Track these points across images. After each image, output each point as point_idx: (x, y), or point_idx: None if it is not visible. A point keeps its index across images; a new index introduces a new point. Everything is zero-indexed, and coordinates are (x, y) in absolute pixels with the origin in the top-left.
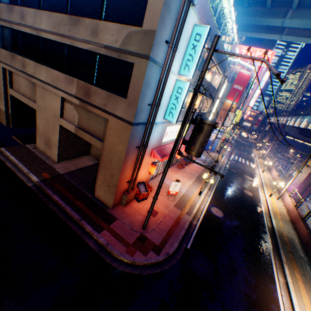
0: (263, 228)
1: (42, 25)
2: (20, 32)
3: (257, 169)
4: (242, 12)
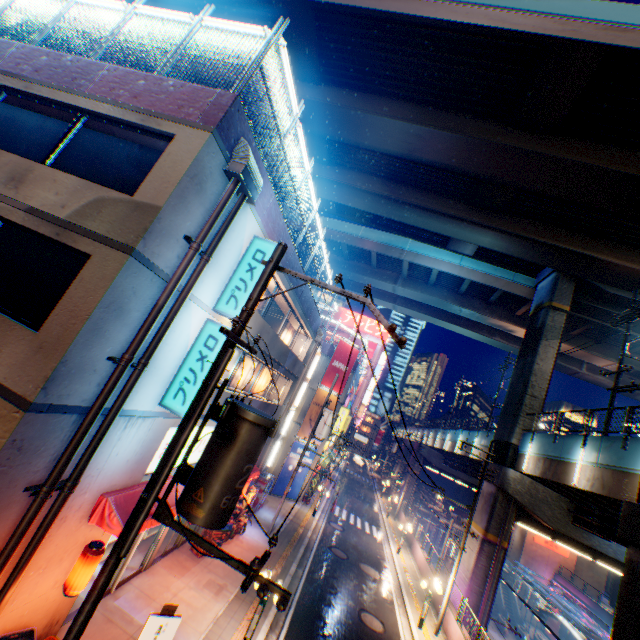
0: None
1: None
2: None
3: (388, 544)
4: (342, 263)
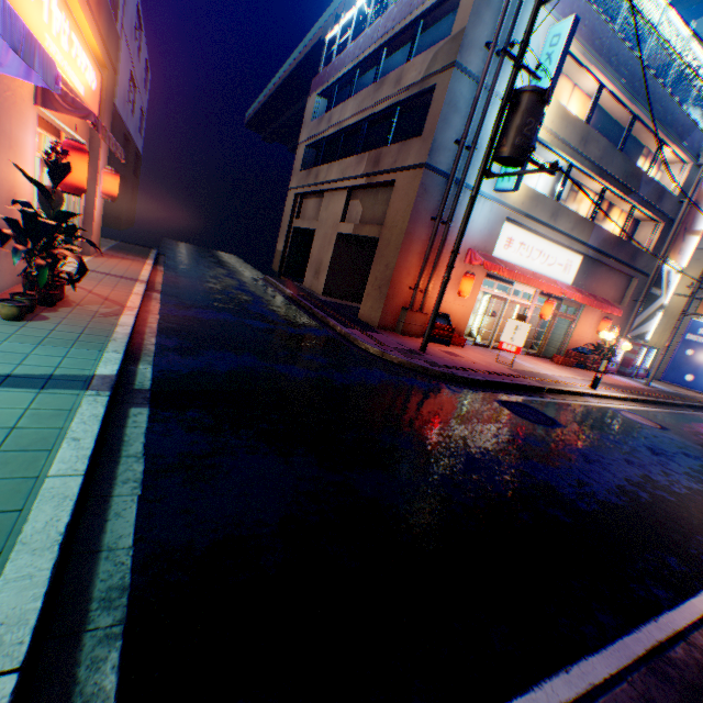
0: None
1: (345, 116)
2: (323, 141)
3: None
4: None
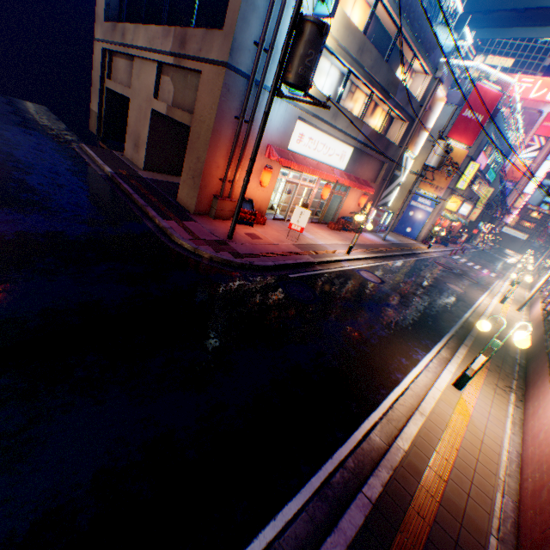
0: (453, 317)
1: None
2: None
3: (502, 282)
4: None
